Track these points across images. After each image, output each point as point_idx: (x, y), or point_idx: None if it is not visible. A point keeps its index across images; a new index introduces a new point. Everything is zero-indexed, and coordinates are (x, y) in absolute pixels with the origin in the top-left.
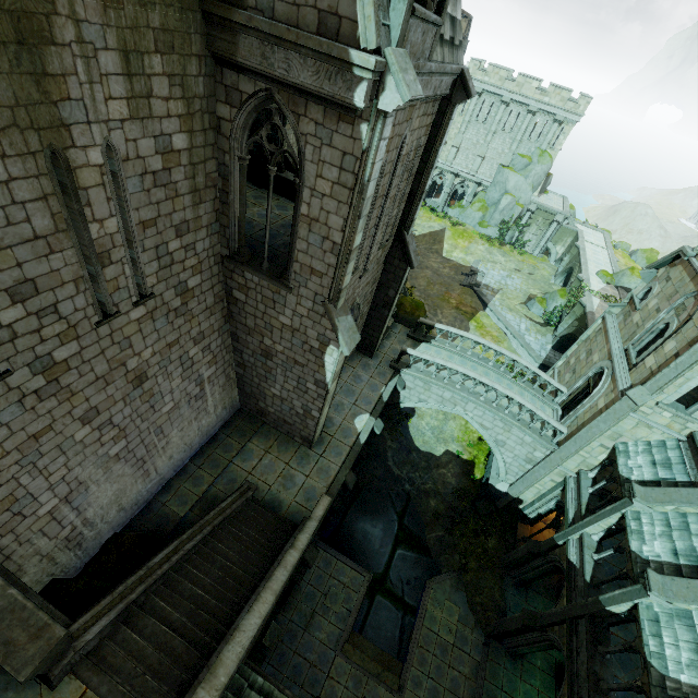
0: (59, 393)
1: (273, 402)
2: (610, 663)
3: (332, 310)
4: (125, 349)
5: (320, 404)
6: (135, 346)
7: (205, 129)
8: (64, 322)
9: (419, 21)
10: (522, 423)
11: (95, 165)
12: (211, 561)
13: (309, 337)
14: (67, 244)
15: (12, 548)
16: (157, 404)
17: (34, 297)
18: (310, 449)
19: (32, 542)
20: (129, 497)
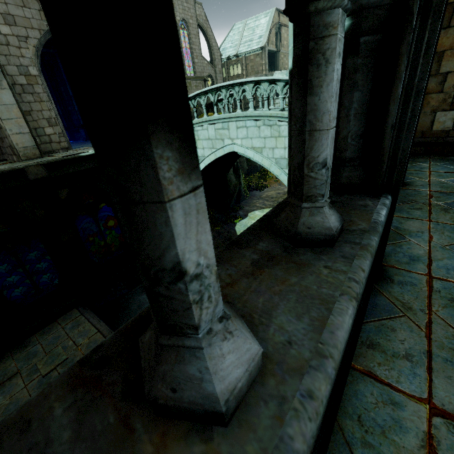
0: None
1: None
2: (337, 261)
3: None
4: None
5: None
6: None
7: None
8: None
9: None
10: (287, 111)
11: None
12: None
13: None
14: None
15: None
16: None
17: None
18: (19, 162)
19: None
20: None
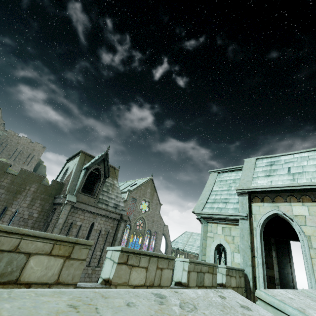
0: None
1: None
2: None
3: None
4: None
5: None
6: None
7: (44, 215)
8: None
9: (83, 194)
10: None
11: (12, 211)
12: None
13: None
14: None
15: None
16: None
17: None
18: None
19: None
20: None
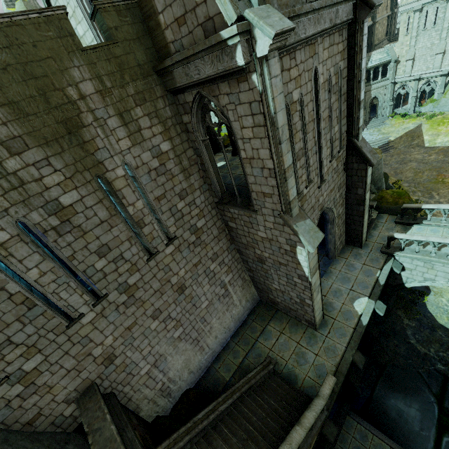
0: (136, 302)
1: (277, 294)
2: None
3: (288, 219)
4: (168, 272)
5: (308, 293)
6: (173, 269)
7: (179, 133)
8: (129, 263)
9: None
10: None
11: (121, 176)
12: (238, 422)
13: (281, 243)
14: (118, 221)
15: (131, 393)
16: (197, 303)
17: (109, 252)
18: (315, 331)
19: (141, 391)
20: (194, 364)
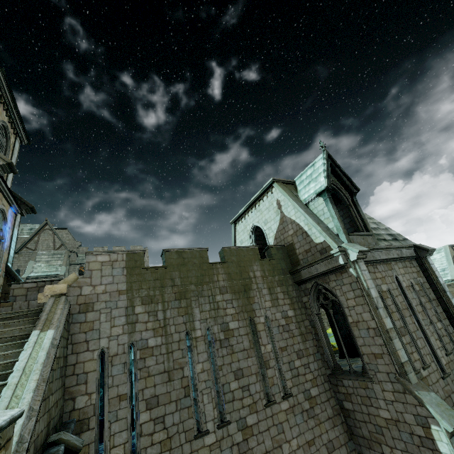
0: (247, 452)
1: None
2: None
3: (406, 383)
4: (280, 433)
5: None
6: (286, 433)
7: (300, 308)
8: (251, 398)
9: (355, 236)
10: None
11: (262, 322)
12: None
13: (410, 424)
14: (253, 354)
15: None
16: None
17: (241, 378)
18: None
19: None
20: None
